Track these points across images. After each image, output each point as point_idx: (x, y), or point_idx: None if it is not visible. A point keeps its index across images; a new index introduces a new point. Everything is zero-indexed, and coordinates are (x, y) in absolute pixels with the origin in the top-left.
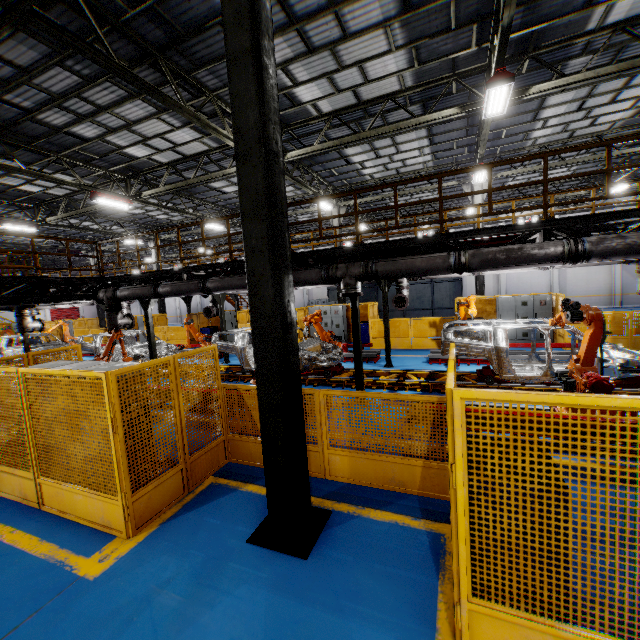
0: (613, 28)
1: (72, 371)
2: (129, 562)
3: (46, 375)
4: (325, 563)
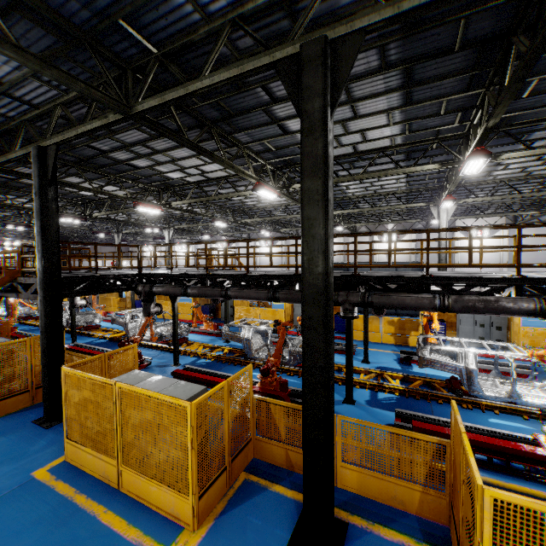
0: None
1: (162, 396)
2: None
3: (138, 392)
4: None
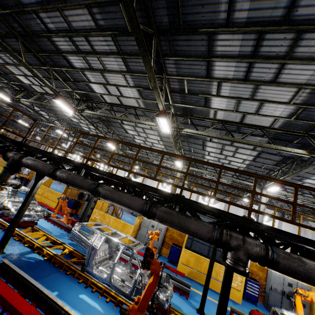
0: None
1: None
2: None
3: None
4: None
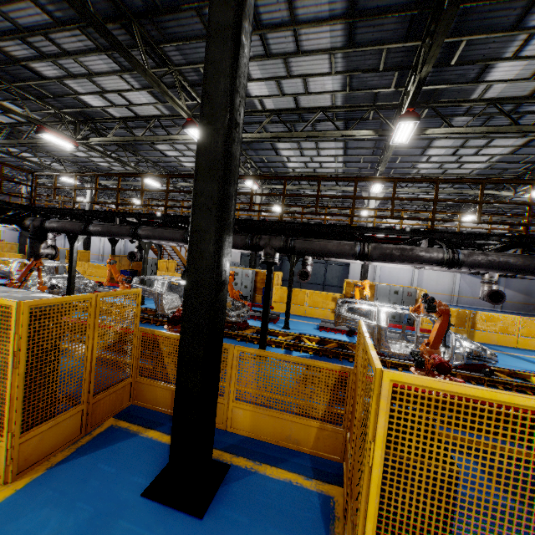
0: (489, 101)
1: None
2: (2, 514)
3: None
4: (221, 523)
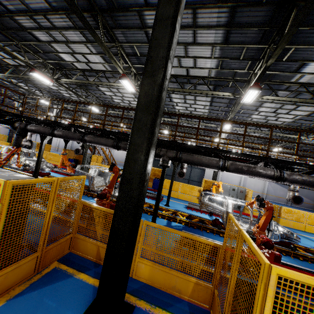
0: (301, 84)
1: None
2: None
3: None
4: None
